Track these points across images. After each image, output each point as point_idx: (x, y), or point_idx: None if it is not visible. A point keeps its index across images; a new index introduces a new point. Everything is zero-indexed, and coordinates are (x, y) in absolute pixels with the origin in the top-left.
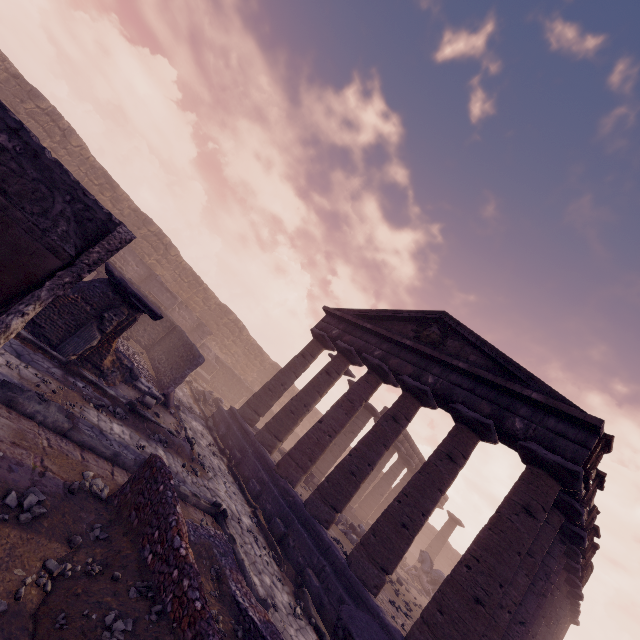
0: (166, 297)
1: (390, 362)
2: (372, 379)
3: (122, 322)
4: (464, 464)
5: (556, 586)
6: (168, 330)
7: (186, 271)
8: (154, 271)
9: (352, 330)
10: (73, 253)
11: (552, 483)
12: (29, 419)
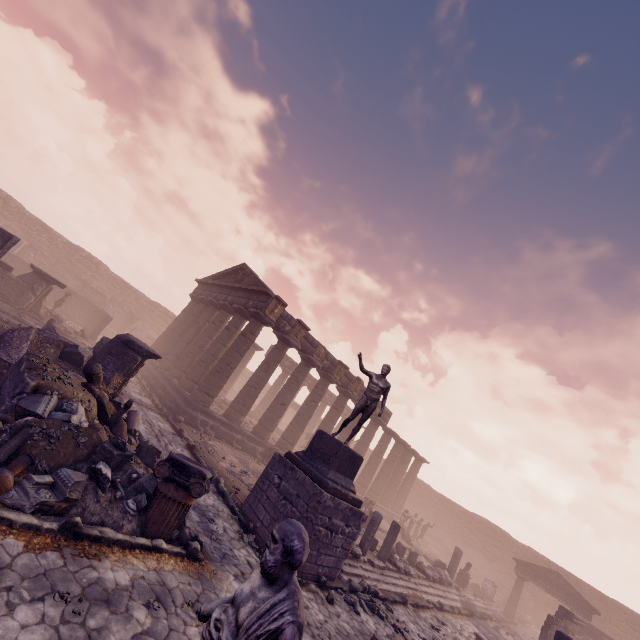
0: (98, 297)
1: (218, 297)
2: (210, 309)
3: (44, 290)
4: (236, 331)
5: (340, 405)
6: (96, 313)
7: (117, 281)
8: (91, 284)
9: (207, 288)
10: (2, 245)
11: (255, 322)
12: (3, 313)
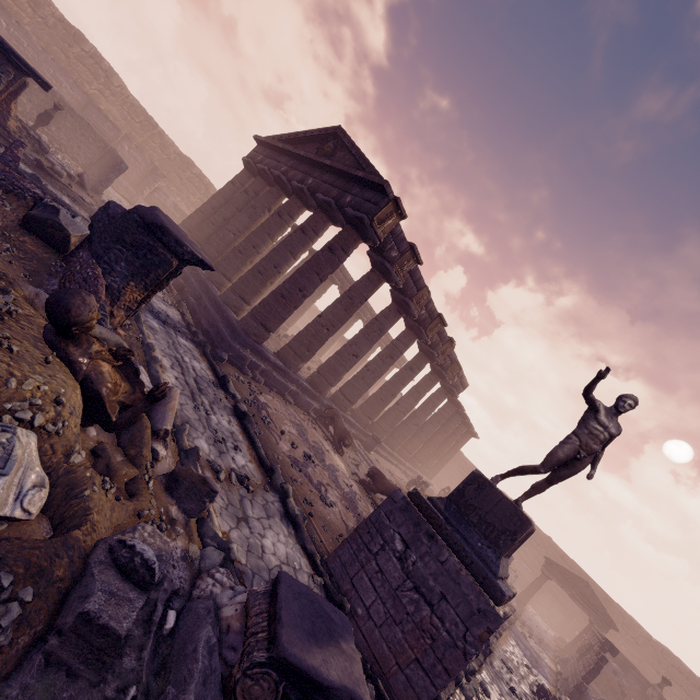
0: (107, 127)
1: (289, 174)
2: (274, 190)
3: (12, 83)
4: (315, 238)
5: (417, 367)
6: (104, 152)
7: (135, 108)
8: (98, 104)
9: (272, 154)
10: None
11: (353, 233)
12: None
